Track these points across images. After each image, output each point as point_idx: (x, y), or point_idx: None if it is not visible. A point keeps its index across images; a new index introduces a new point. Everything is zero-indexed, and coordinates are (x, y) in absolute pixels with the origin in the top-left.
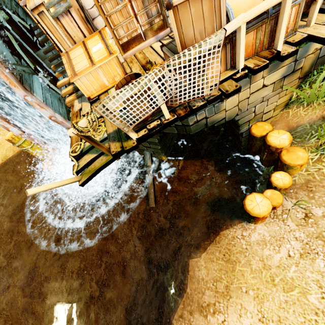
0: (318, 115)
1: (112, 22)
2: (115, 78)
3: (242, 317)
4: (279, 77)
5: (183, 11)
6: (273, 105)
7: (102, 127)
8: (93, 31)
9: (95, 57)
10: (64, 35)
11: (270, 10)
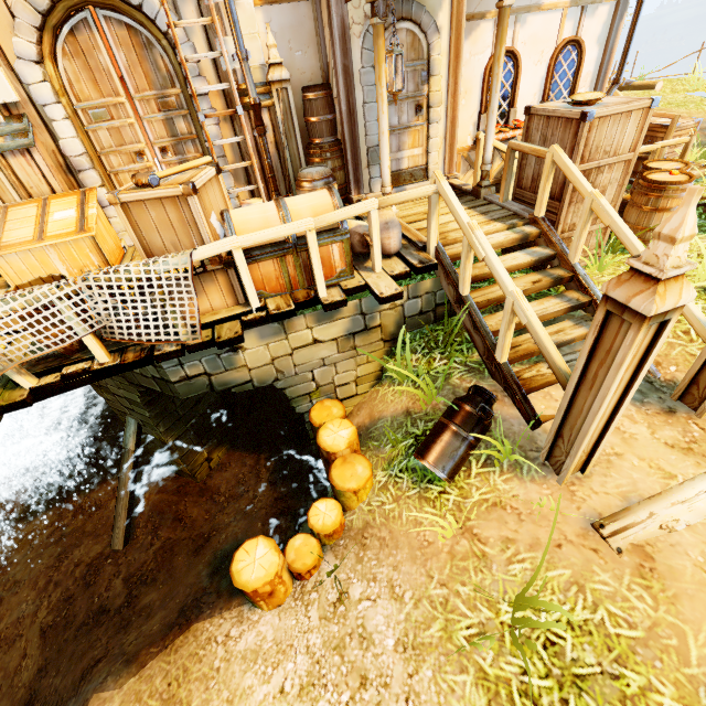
0: (404, 405)
1: (121, 183)
2: (86, 270)
3: None
4: (343, 333)
5: (138, 212)
6: (352, 375)
7: None
8: (78, 187)
9: (51, 228)
10: (8, 181)
11: (293, 240)
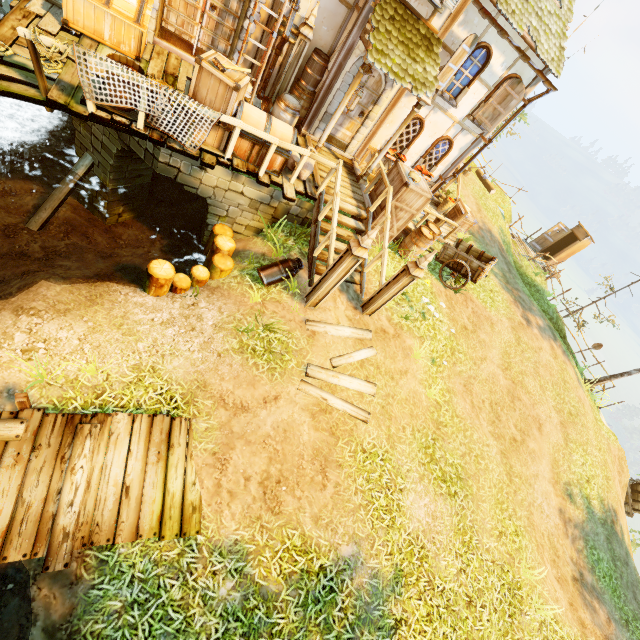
0: (264, 251)
1: (171, 0)
2: (122, 45)
3: (63, 330)
4: (257, 199)
5: (206, 75)
6: (247, 223)
7: (57, 66)
8: None
9: (117, 2)
10: None
11: (265, 141)
